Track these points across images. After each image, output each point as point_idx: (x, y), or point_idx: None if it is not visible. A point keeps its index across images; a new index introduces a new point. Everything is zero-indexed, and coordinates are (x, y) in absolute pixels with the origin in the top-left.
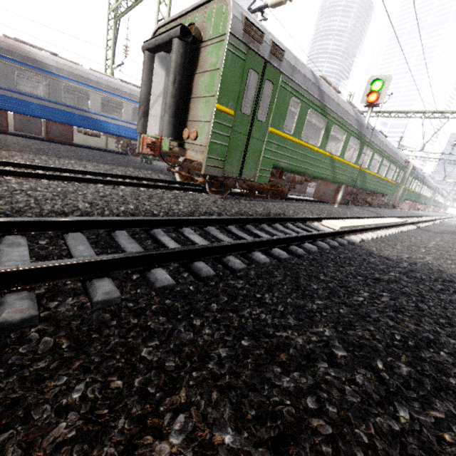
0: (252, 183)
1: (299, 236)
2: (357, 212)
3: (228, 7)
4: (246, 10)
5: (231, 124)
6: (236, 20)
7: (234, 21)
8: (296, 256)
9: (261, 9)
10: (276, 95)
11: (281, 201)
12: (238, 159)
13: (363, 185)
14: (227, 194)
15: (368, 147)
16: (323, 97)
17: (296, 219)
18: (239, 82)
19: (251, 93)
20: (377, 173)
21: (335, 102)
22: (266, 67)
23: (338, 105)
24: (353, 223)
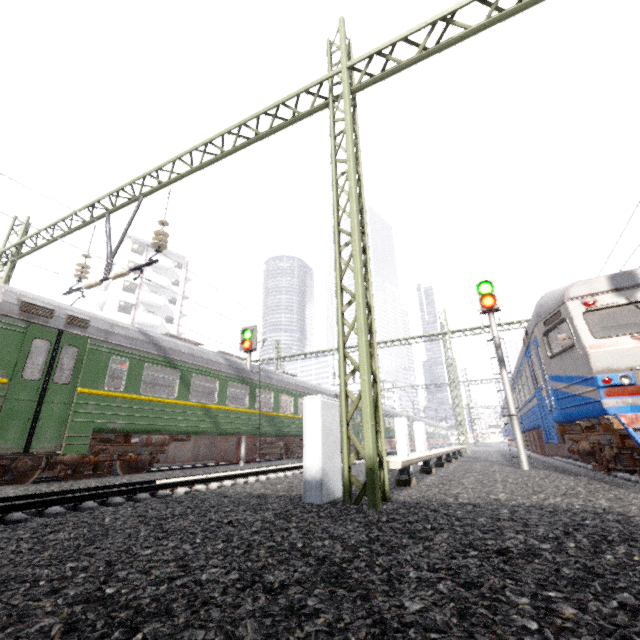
0: (66, 457)
1: (41, 499)
2: (269, 464)
3: (0, 295)
4: (30, 295)
5: (4, 392)
6: (9, 304)
7: (6, 304)
8: (9, 523)
9: (78, 290)
10: (84, 357)
11: (136, 474)
12: (21, 430)
13: (278, 431)
14: (30, 482)
15: (264, 389)
16: (166, 351)
17: (107, 487)
18: (17, 351)
19: (70, 358)
20: (296, 414)
21: (188, 354)
22: (64, 335)
23: (193, 356)
24: (215, 475)
